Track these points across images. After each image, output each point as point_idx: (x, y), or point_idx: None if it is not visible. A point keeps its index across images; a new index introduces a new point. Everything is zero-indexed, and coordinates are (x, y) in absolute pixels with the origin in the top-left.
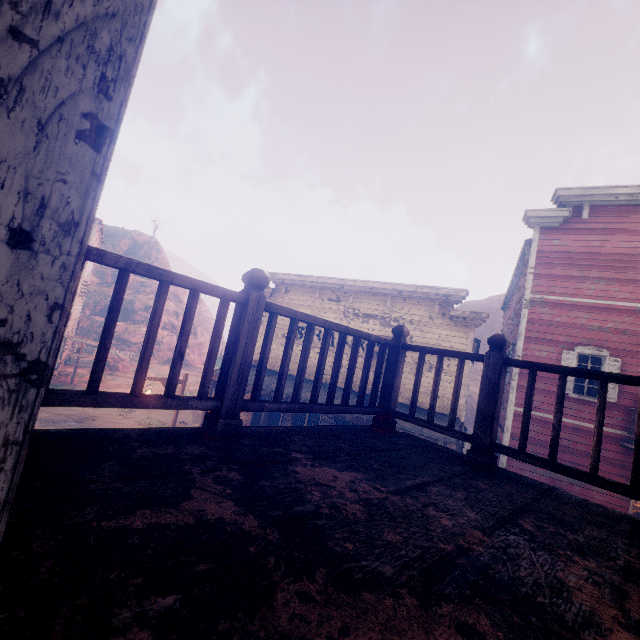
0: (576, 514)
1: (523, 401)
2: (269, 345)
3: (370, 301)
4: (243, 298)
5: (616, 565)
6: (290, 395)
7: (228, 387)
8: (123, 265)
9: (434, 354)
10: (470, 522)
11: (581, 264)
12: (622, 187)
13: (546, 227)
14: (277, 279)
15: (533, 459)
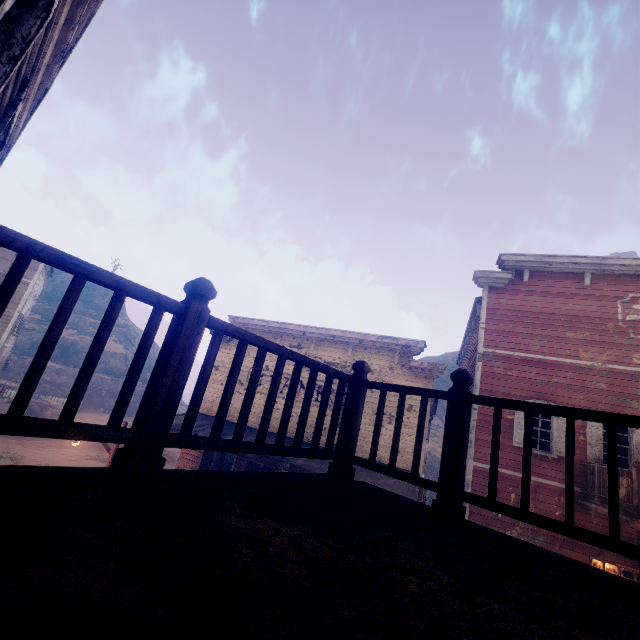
0: (559, 574)
1: (481, 455)
2: (210, 367)
3: (332, 349)
4: (182, 308)
5: (621, 639)
6: None
7: (150, 414)
8: (23, 245)
9: (396, 391)
10: (444, 587)
11: (526, 322)
12: (554, 256)
13: (493, 287)
14: (238, 323)
15: (505, 508)
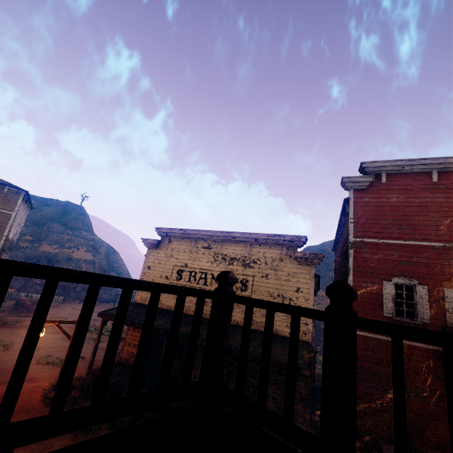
0: None
1: None
2: None
3: (234, 247)
4: None
5: None
6: (167, 330)
7: None
8: None
9: (262, 308)
10: None
11: (386, 215)
12: (406, 160)
13: (358, 189)
14: (162, 232)
15: None
